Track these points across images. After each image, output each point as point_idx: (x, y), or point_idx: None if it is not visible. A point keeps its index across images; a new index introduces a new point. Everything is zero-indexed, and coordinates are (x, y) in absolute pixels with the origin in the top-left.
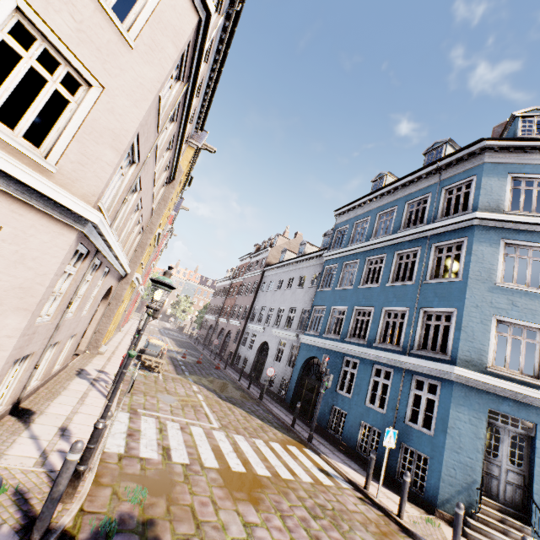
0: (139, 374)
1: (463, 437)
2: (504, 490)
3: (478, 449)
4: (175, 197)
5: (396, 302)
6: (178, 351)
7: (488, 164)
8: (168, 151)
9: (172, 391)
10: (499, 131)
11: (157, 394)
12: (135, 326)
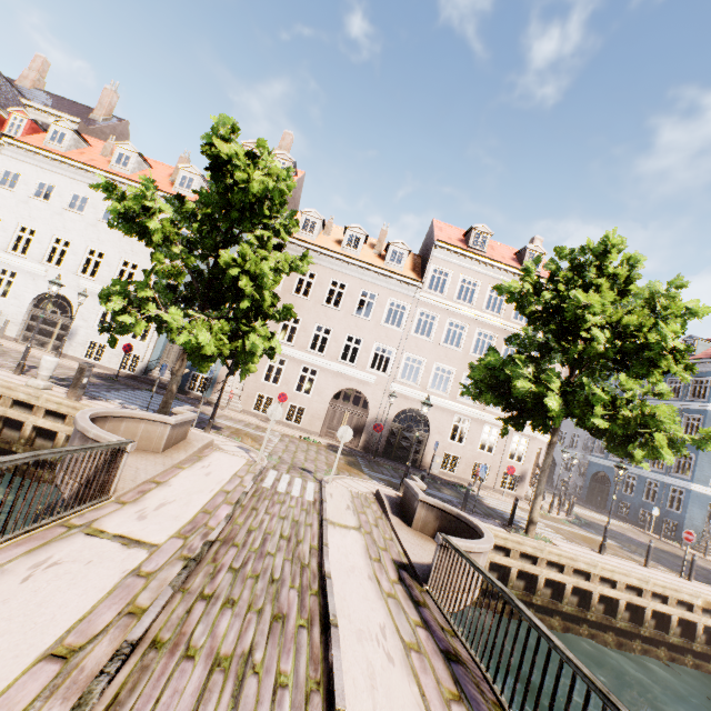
0: None
1: (695, 514)
2: None
3: (702, 519)
4: None
5: None
6: None
7: None
8: None
9: None
10: None
11: None
12: None
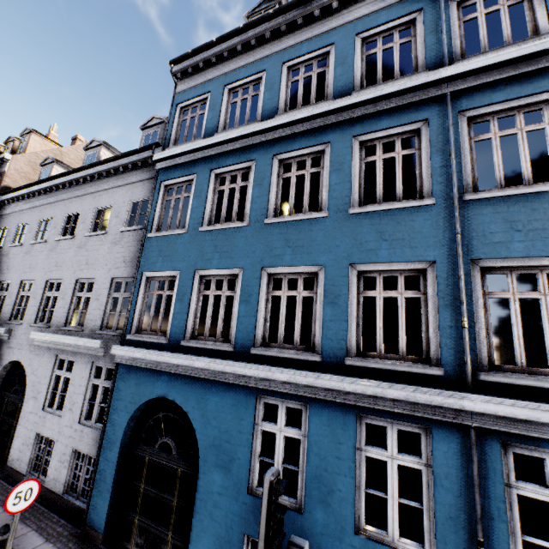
0: None
1: None
2: None
3: None
4: None
5: (392, 250)
6: None
7: None
8: None
9: None
10: None
11: None
12: None
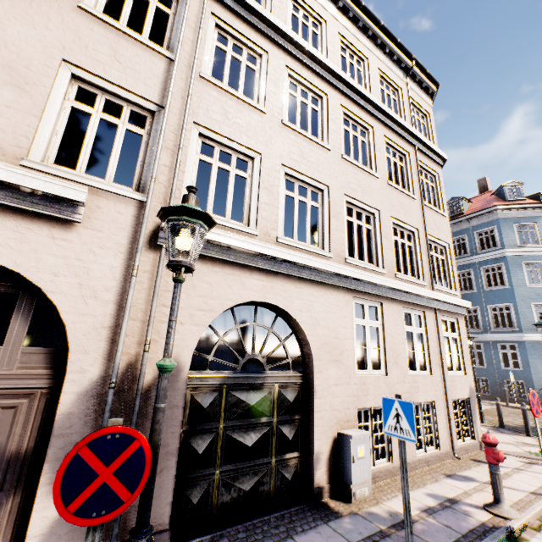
0: None
1: (537, 366)
2: None
3: None
4: None
5: None
6: None
7: (500, 219)
8: None
9: None
10: (482, 183)
11: None
12: None
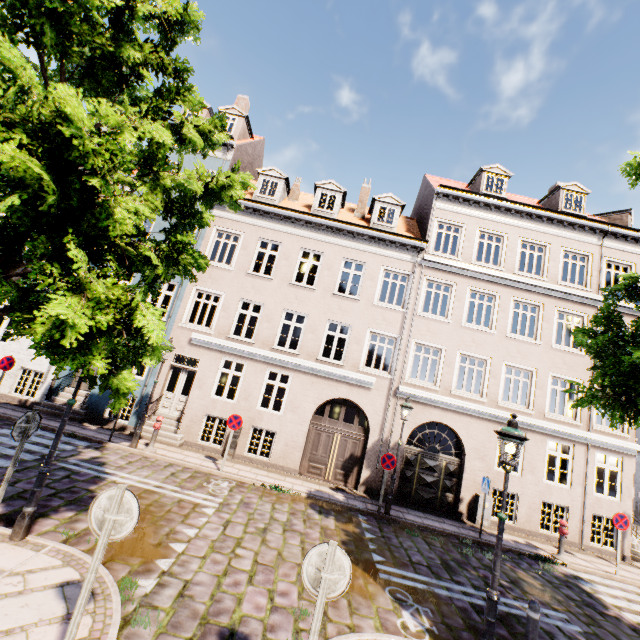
0: None
1: None
2: None
3: None
4: None
5: None
6: None
7: None
8: None
9: None
10: None
11: None
12: None
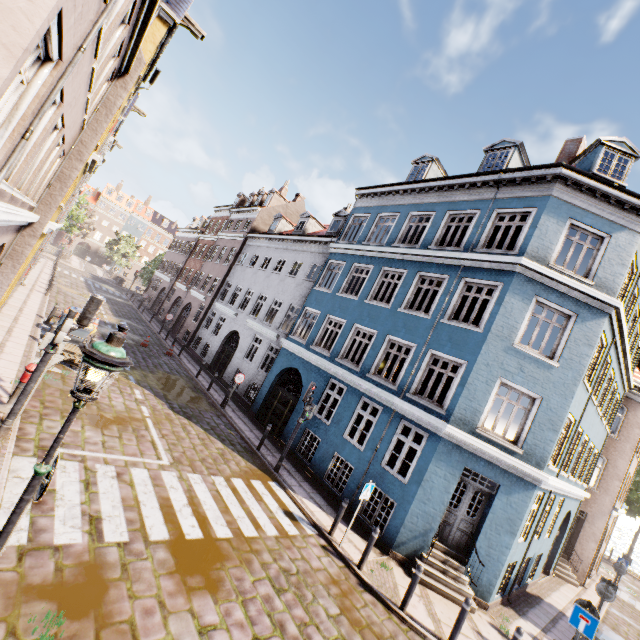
0: (54, 373)
1: (434, 490)
2: (454, 535)
3: (444, 502)
4: (125, 101)
5: (405, 334)
6: (114, 324)
7: (554, 198)
8: (121, 25)
9: (105, 405)
10: (571, 148)
11: (82, 412)
12: (47, 273)
